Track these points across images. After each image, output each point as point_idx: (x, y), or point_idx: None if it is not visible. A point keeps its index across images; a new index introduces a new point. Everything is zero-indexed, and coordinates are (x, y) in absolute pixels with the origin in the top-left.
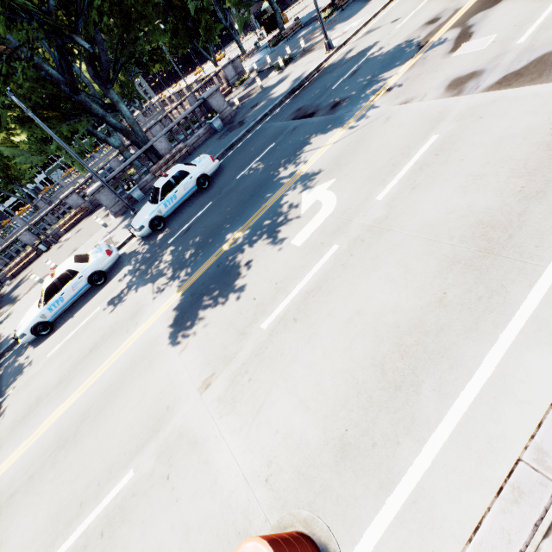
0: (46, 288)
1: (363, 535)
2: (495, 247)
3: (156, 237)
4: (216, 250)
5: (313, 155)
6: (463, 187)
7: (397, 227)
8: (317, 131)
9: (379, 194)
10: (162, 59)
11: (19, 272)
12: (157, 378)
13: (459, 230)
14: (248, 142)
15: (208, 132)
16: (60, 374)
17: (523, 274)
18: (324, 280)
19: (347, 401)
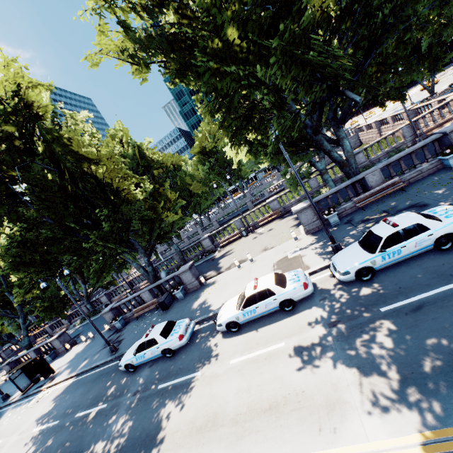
0: (247, 296)
1: None
2: None
3: (358, 288)
4: None
5: None
6: None
7: None
8: None
9: None
10: (400, 96)
11: (226, 244)
12: None
13: None
14: None
15: (434, 167)
16: (237, 406)
17: None
18: None
19: None
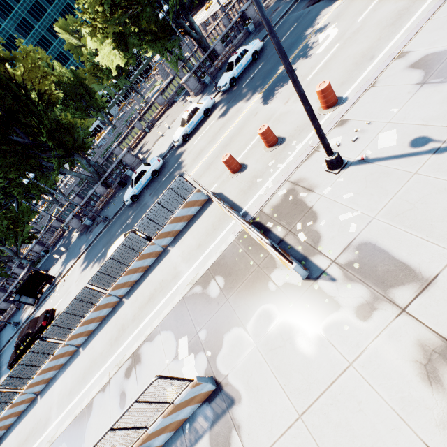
0: (186, 117)
1: (348, 91)
2: (402, 16)
3: (232, 89)
4: (275, 75)
5: (323, 19)
6: (396, 2)
7: (365, 27)
8: (324, 7)
9: (358, 20)
10: None
11: (135, 147)
12: (262, 114)
13: (390, 17)
14: (277, 30)
15: (244, 35)
16: (208, 141)
17: (408, 19)
18: (333, 56)
19: (343, 76)
